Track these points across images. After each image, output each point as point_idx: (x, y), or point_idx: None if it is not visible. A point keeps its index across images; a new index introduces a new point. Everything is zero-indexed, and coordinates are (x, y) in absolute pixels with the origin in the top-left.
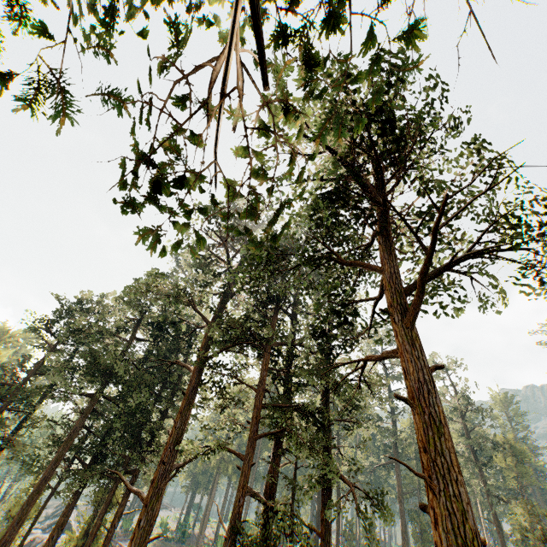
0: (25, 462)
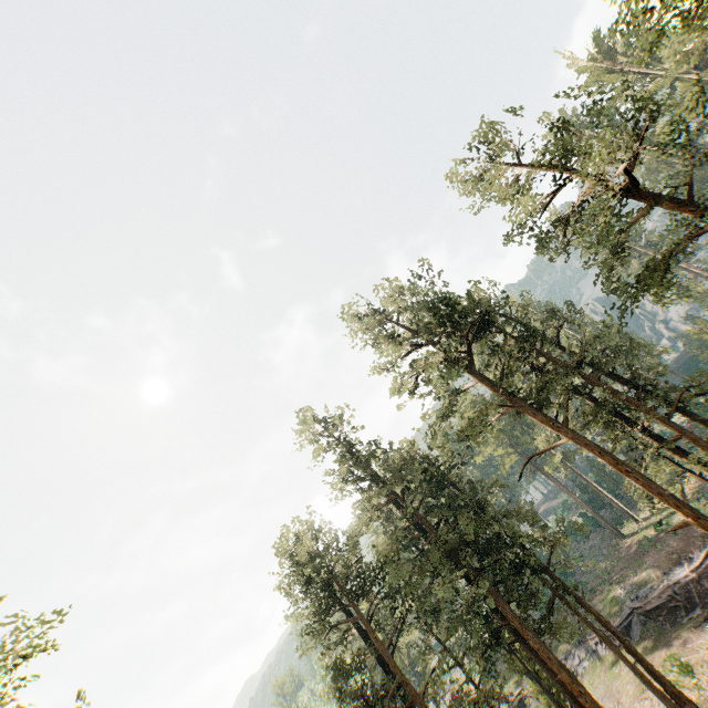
0: (504, 697)
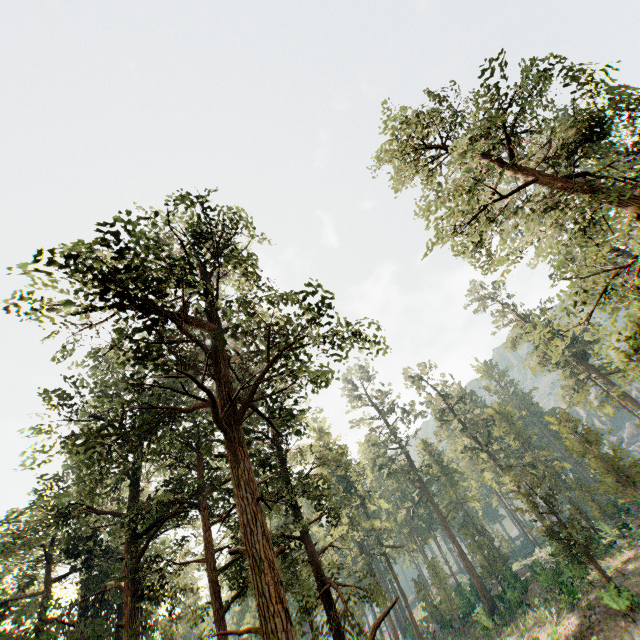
0: None
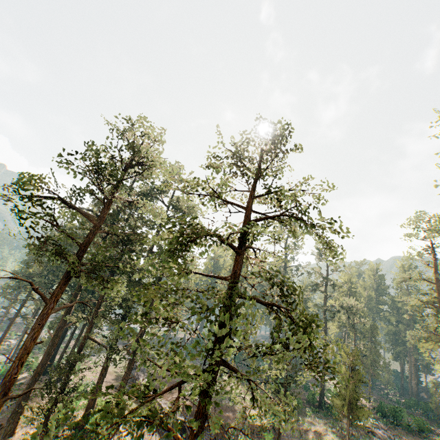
0: None
